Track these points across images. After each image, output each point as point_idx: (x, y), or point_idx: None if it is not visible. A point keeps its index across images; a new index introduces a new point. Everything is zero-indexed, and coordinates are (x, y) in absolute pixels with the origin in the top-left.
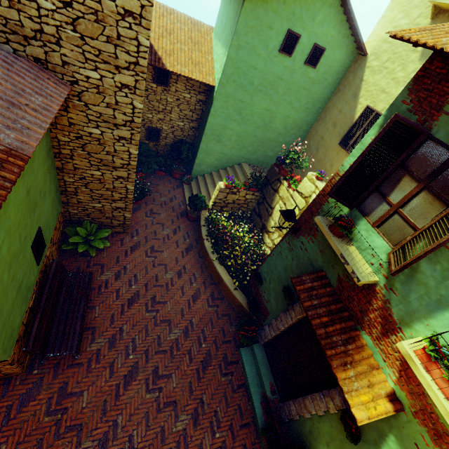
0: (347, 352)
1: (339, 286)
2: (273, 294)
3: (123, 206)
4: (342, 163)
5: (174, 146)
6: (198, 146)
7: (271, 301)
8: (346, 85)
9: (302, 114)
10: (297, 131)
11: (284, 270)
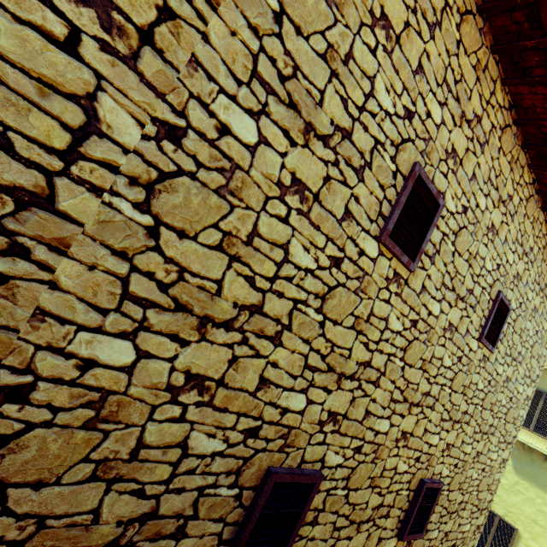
0: None
1: None
2: None
3: None
4: None
5: None
6: None
7: None
8: None
9: None
10: None
11: None
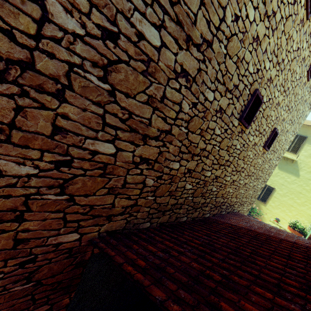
0: None
1: None
2: None
3: None
4: (258, 206)
5: None
6: None
7: None
8: None
9: None
10: None
11: None
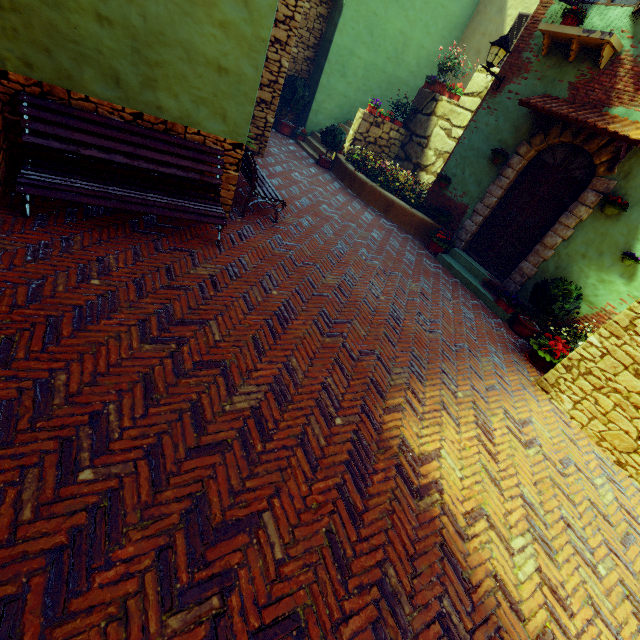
0: (605, 120)
1: (573, 92)
2: (471, 180)
3: (268, 99)
4: None
5: (286, 82)
6: (318, 82)
7: (469, 190)
8: (488, 3)
9: (437, 46)
10: (430, 72)
11: (485, 141)
